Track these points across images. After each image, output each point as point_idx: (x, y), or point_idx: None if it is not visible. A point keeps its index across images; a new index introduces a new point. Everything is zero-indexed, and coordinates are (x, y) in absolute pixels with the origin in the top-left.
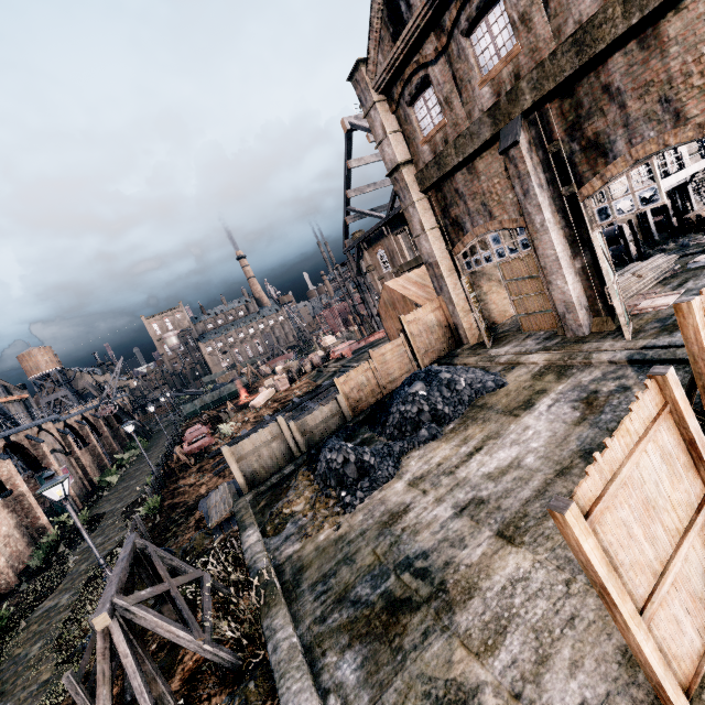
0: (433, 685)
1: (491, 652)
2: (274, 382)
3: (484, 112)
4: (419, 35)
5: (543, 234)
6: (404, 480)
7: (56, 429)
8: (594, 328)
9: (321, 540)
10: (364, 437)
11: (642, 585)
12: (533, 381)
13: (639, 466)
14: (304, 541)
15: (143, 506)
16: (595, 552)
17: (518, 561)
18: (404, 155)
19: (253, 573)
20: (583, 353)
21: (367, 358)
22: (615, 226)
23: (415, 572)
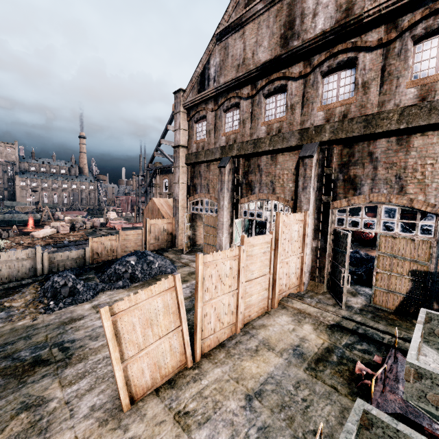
0: (29, 398)
1: (70, 385)
2: (59, 226)
3: (220, 146)
4: (208, 98)
5: (222, 210)
6: (92, 304)
7: None
8: None
9: (18, 324)
10: (88, 276)
11: (131, 351)
12: (187, 275)
13: (151, 305)
14: (7, 323)
15: None
16: (109, 328)
17: None
18: (184, 143)
19: None
20: None
21: None
22: (264, 221)
23: (62, 348)
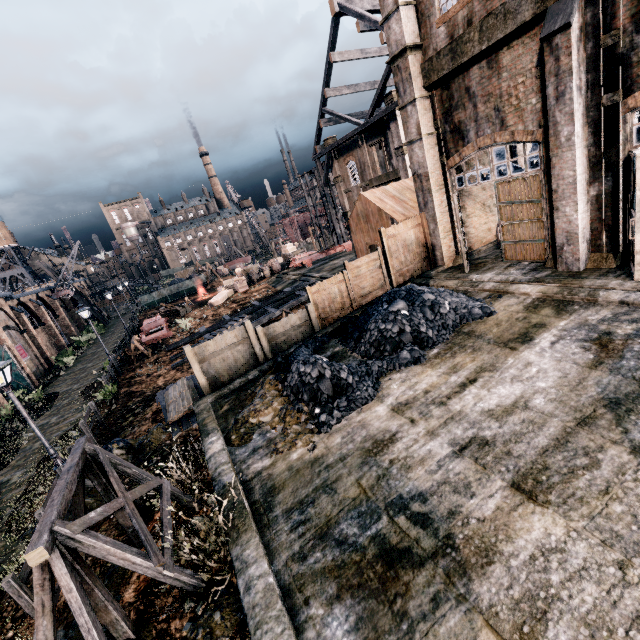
0: None
1: None
2: (233, 283)
3: None
4: None
5: (566, 150)
6: (387, 405)
7: (9, 306)
8: (590, 264)
9: (294, 459)
10: (334, 351)
11: None
12: (527, 313)
13: None
14: (274, 457)
15: (99, 391)
16: None
17: (546, 525)
18: (413, 37)
19: (218, 487)
20: (586, 289)
21: (328, 270)
22: None
23: (413, 517)
